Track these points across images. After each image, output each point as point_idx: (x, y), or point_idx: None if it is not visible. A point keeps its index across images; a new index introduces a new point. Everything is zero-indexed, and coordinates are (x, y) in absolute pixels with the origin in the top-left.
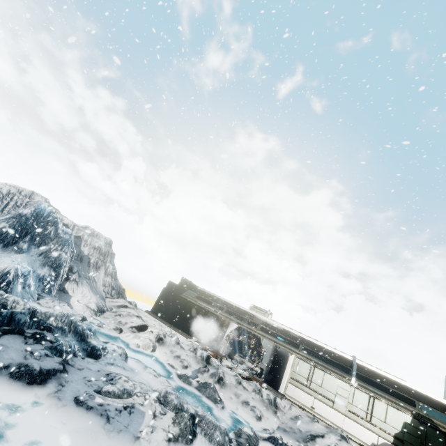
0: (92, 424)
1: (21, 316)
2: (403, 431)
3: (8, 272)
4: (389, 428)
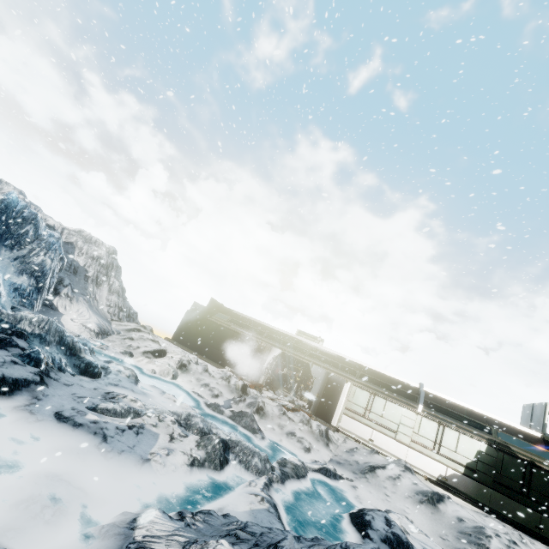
0: (80, 443)
1: None
2: (476, 460)
3: None
4: (460, 458)
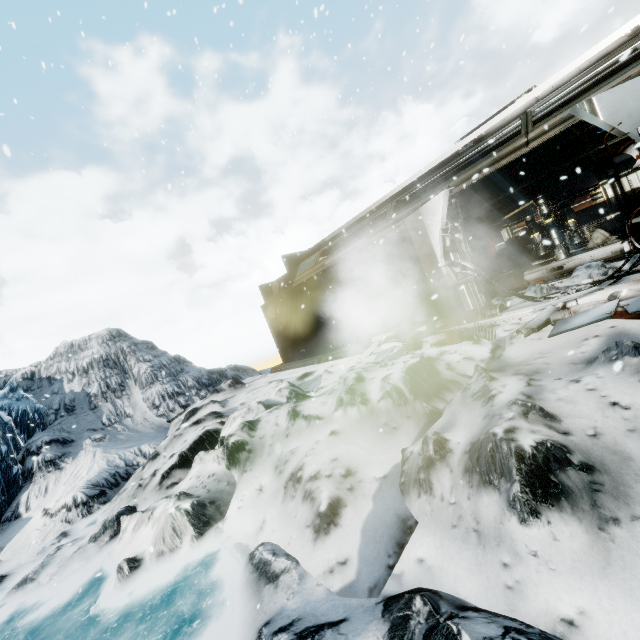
0: None
1: None
2: None
3: None
4: None
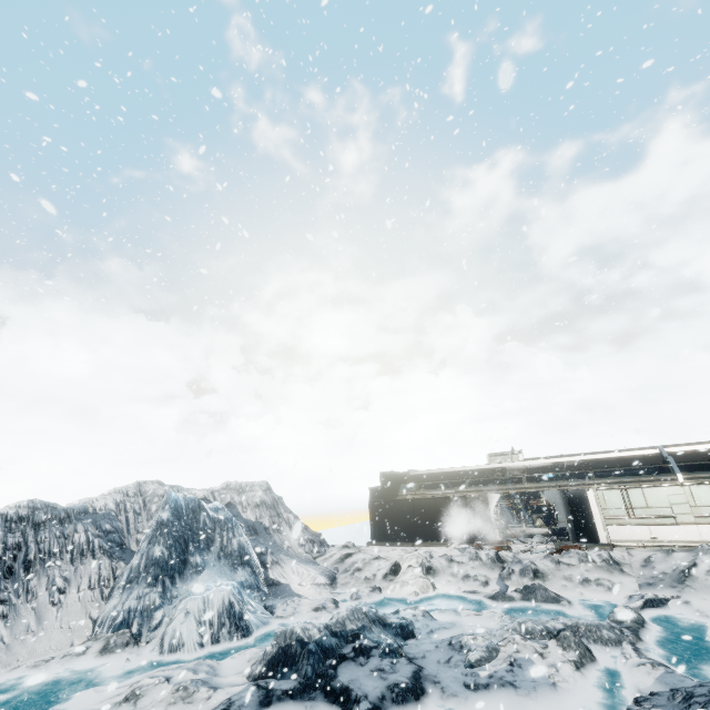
0: (506, 699)
1: (327, 641)
2: None
3: (230, 604)
4: None
